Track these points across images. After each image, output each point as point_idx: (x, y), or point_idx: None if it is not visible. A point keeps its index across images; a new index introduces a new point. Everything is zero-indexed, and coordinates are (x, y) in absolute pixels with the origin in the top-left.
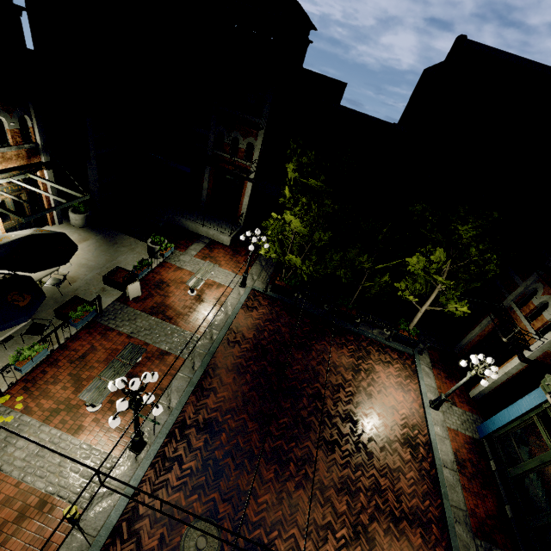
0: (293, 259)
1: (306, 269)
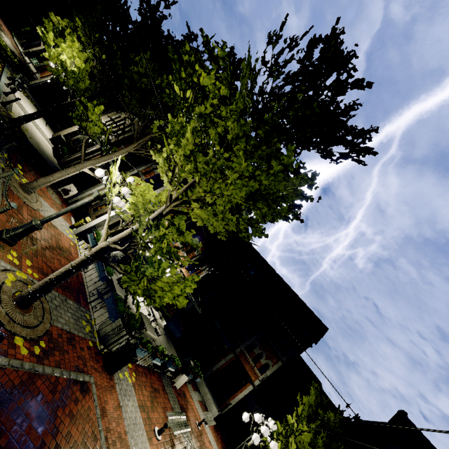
0: None
1: None
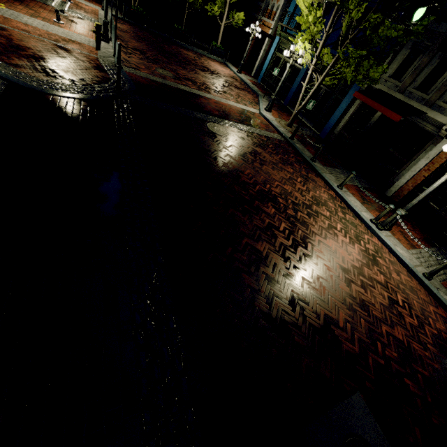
0: None
1: None
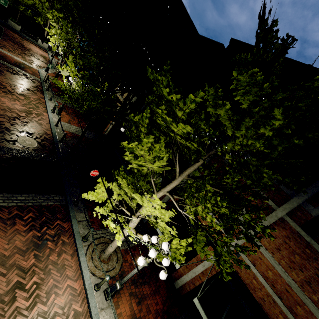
0: None
1: None
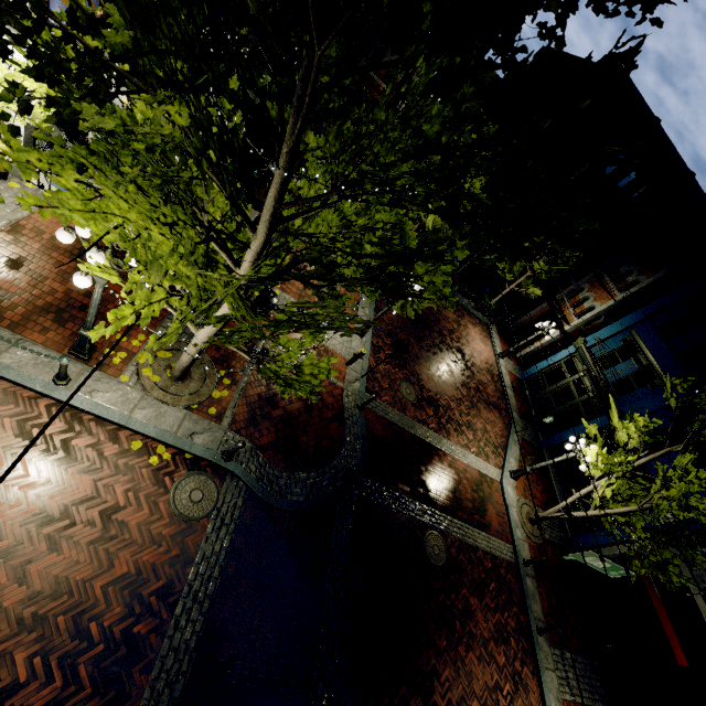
0: (435, 220)
1: (446, 231)
